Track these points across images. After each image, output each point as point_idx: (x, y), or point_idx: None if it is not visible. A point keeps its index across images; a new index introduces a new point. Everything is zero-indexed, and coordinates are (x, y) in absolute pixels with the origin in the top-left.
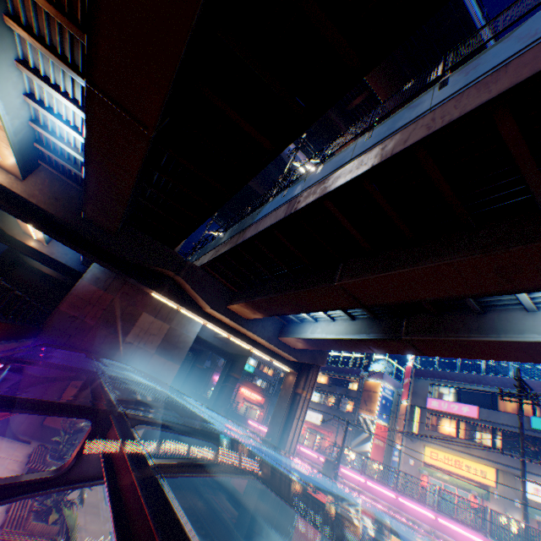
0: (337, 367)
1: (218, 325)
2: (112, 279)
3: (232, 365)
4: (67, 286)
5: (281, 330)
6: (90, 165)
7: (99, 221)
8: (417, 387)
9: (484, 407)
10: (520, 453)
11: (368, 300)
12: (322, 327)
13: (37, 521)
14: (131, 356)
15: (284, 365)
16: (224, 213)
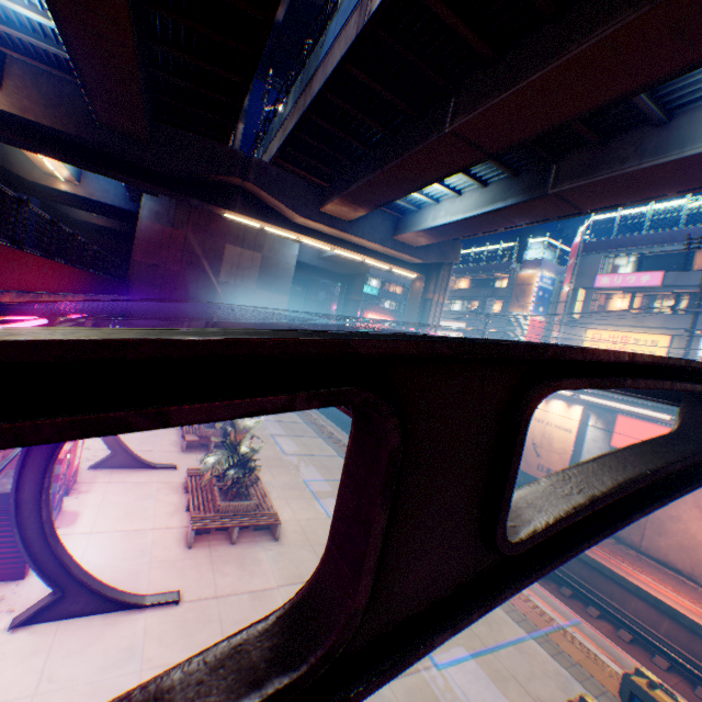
0: (481, 266)
1: (316, 239)
2: (174, 211)
3: (349, 289)
4: (129, 237)
5: (396, 227)
6: (65, 29)
7: (120, 126)
8: (583, 267)
9: (672, 272)
10: (694, 306)
11: (495, 145)
12: (445, 209)
13: (208, 429)
14: (232, 297)
15: (407, 272)
16: (283, 68)
